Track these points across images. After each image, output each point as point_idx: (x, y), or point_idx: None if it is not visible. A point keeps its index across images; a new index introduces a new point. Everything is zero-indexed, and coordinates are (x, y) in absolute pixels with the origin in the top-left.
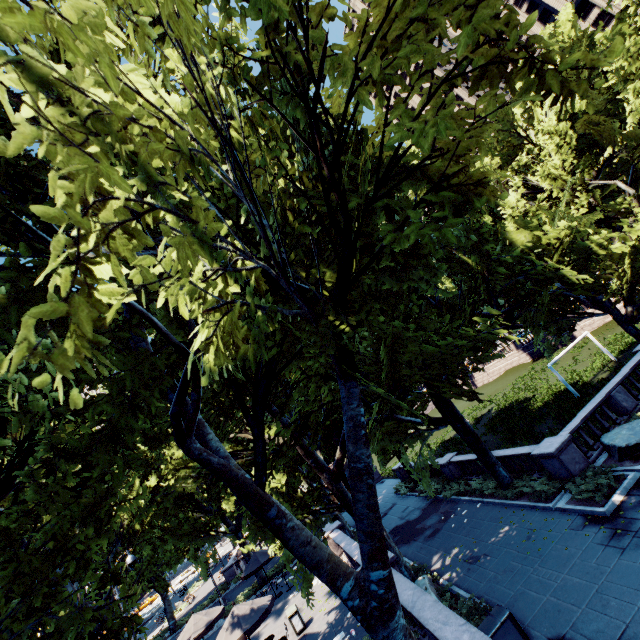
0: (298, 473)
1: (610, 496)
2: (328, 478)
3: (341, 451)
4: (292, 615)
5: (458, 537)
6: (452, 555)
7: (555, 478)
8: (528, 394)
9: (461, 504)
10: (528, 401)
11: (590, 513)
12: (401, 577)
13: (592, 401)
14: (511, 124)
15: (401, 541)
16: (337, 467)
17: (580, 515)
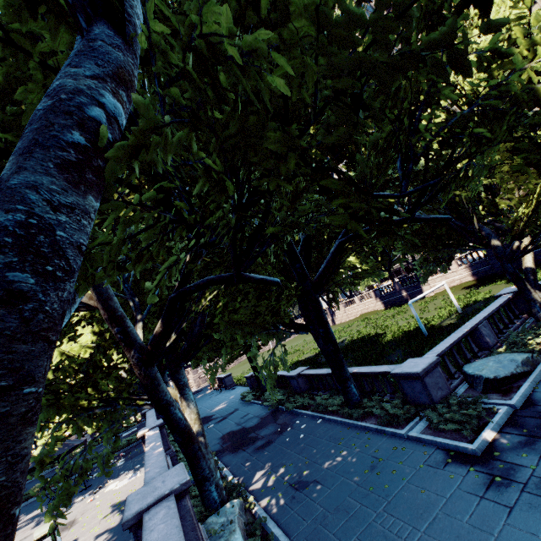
0: (111, 351)
1: (478, 431)
2: (136, 358)
3: (162, 323)
4: (42, 537)
5: (290, 454)
6: (278, 475)
7: (410, 402)
8: (380, 331)
9: (301, 418)
10: (379, 336)
11: (453, 448)
12: (176, 529)
13: (459, 330)
14: None
15: (229, 448)
16: (152, 345)
17: (440, 449)
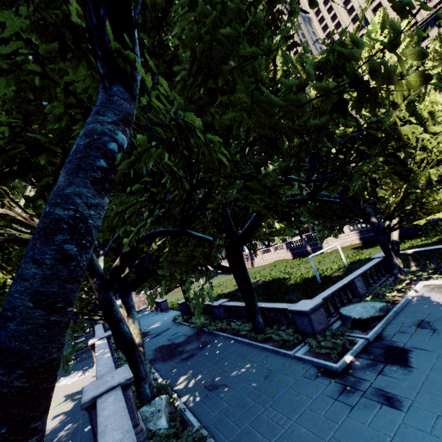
0: None
1: (342, 355)
2: (98, 284)
3: (121, 259)
4: None
5: (207, 364)
6: (197, 379)
7: (299, 332)
8: (286, 276)
9: (219, 338)
10: (285, 279)
11: (323, 366)
12: (123, 408)
13: (340, 282)
14: (357, 63)
15: (161, 358)
16: (111, 275)
17: (314, 366)
